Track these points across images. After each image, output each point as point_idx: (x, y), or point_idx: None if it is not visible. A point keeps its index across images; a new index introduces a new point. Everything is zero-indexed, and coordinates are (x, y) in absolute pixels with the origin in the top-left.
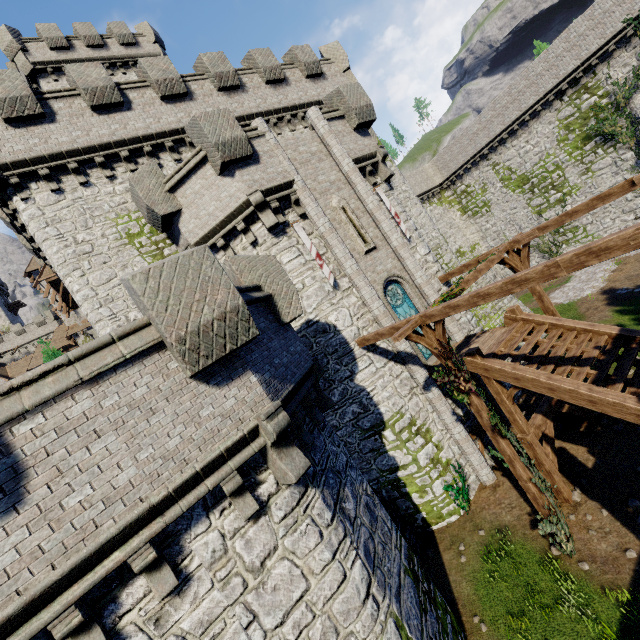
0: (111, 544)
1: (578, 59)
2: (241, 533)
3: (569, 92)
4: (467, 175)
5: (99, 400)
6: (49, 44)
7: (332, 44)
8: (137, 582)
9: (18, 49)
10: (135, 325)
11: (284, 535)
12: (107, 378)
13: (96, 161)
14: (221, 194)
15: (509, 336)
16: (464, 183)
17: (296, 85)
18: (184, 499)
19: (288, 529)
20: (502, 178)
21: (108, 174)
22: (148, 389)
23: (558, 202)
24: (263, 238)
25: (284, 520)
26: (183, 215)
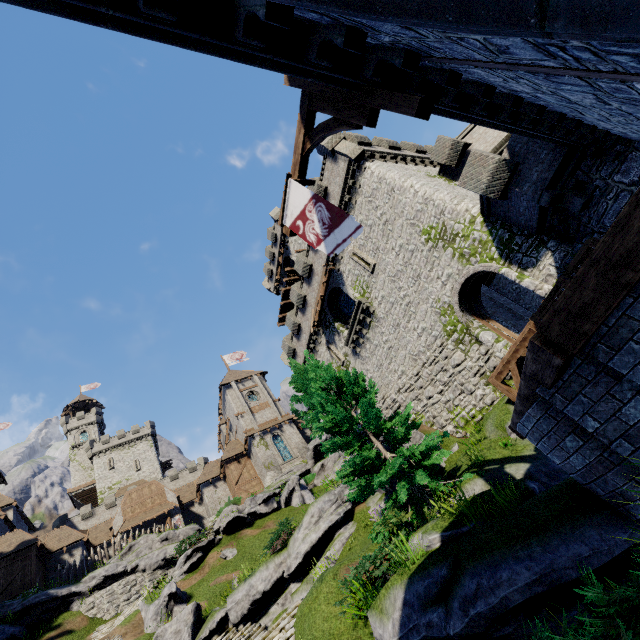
0: None
1: None
2: None
3: None
4: None
5: None
6: None
7: None
8: None
9: None
10: None
11: None
12: None
13: (399, 157)
14: None
15: None
16: None
17: None
18: None
19: None
20: None
21: (406, 162)
22: None
23: None
24: None
25: None
26: (474, 146)
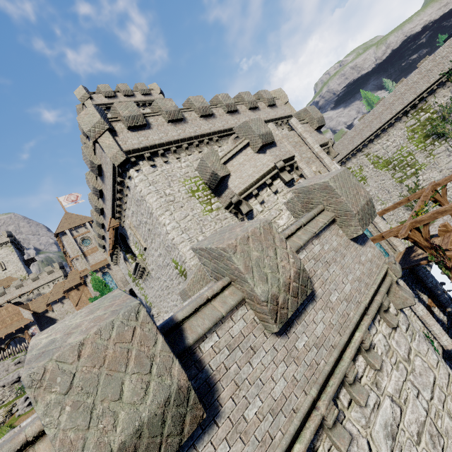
0: (356, 326)
1: (415, 94)
2: (391, 336)
3: (411, 112)
4: (348, 162)
5: (322, 246)
6: (104, 95)
7: (277, 89)
8: (359, 359)
9: (88, 97)
10: (320, 209)
11: (411, 341)
12: (320, 235)
13: (172, 149)
14: (257, 163)
15: (450, 240)
16: (347, 166)
17: (263, 110)
18: (371, 307)
19: (411, 337)
20: (373, 162)
21: (178, 157)
22: (337, 243)
23: (413, 174)
24: (281, 188)
25: (407, 331)
26: (231, 177)
